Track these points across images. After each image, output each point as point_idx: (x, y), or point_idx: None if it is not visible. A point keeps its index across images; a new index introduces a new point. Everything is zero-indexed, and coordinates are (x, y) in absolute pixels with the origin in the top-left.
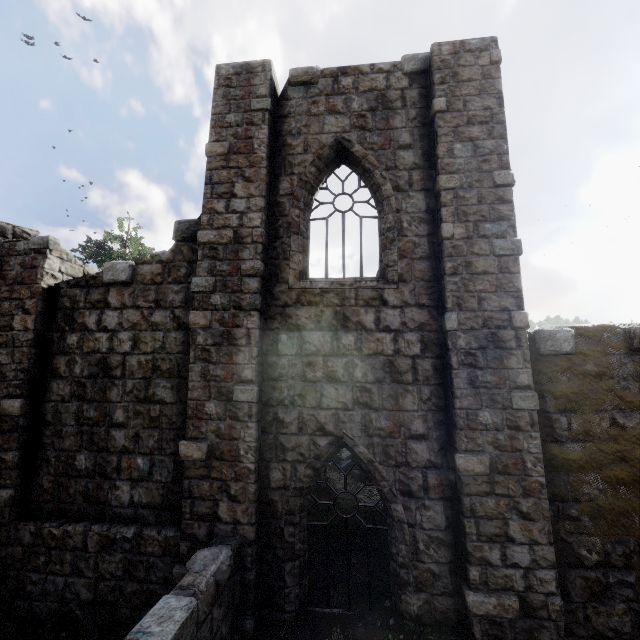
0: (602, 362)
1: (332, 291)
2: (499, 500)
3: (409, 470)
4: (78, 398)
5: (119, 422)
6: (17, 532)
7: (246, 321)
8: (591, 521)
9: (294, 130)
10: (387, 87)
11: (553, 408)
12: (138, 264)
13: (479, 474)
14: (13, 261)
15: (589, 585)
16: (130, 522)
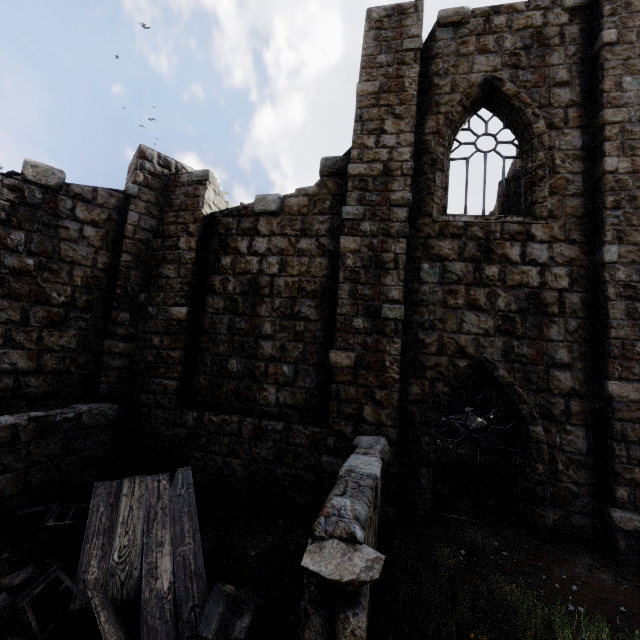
0: None
1: (476, 225)
2: None
3: (551, 396)
4: (231, 311)
5: (267, 334)
6: (182, 417)
7: (394, 247)
8: None
9: (441, 70)
10: (544, 24)
11: None
12: (286, 197)
13: (634, 401)
14: (178, 191)
15: None
16: (276, 419)
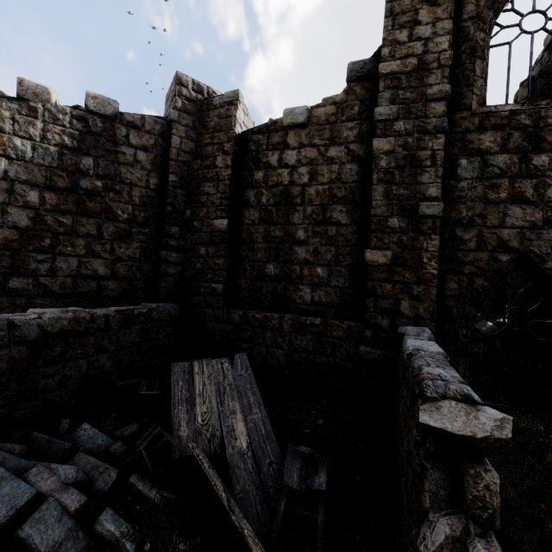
0: None
1: (523, 112)
2: None
3: None
4: (266, 222)
5: (300, 240)
6: (229, 314)
7: (431, 143)
8: None
9: None
10: None
11: None
12: (313, 108)
13: None
14: (211, 114)
15: None
16: (312, 316)
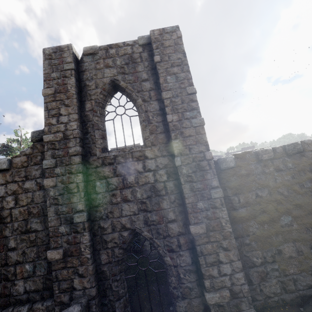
0: (248, 168)
1: (119, 156)
2: (213, 244)
3: (170, 238)
4: None
5: (12, 247)
6: None
7: (75, 179)
8: (255, 244)
9: (89, 77)
10: (132, 52)
11: (231, 194)
12: (13, 158)
13: (202, 234)
14: None
15: (259, 274)
16: (26, 302)
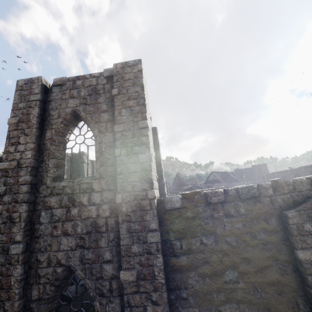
0: (195, 211)
1: (68, 186)
2: (141, 295)
3: (102, 281)
4: None
5: None
6: None
7: (19, 209)
8: (193, 299)
9: (54, 107)
10: (97, 84)
11: (173, 238)
12: None
13: (131, 282)
14: None
15: None
16: None
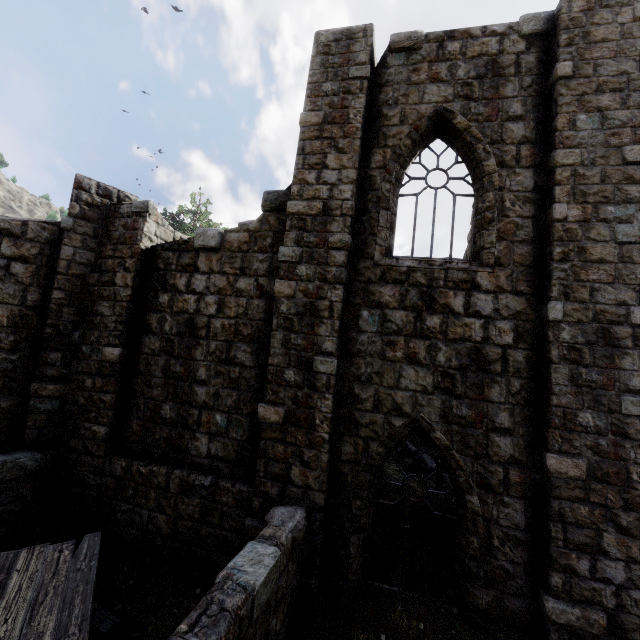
0: None
1: (419, 270)
2: (594, 509)
3: (489, 463)
4: (166, 353)
5: (201, 379)
6: (111, 465)
7: (330, 294)
8: None
9: (391, 100)
10: (499, 52)
11: None
12: (227, 232)
13: (573, 478)
14: (117, 222)
15: None
16: (206, 472)
